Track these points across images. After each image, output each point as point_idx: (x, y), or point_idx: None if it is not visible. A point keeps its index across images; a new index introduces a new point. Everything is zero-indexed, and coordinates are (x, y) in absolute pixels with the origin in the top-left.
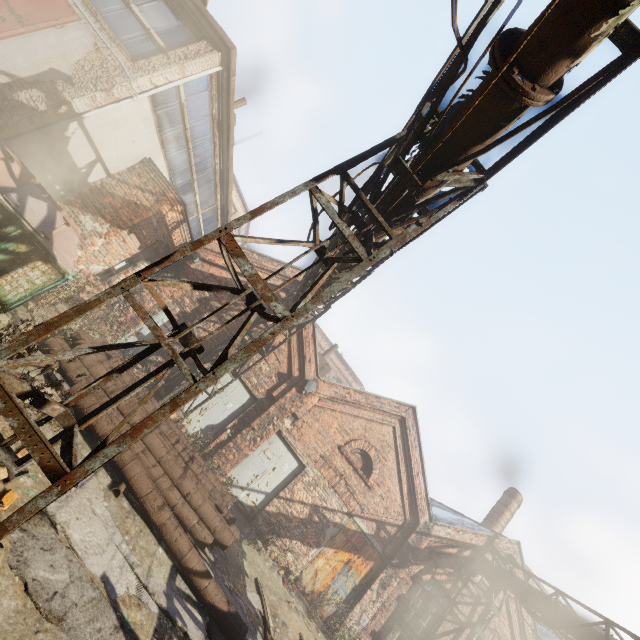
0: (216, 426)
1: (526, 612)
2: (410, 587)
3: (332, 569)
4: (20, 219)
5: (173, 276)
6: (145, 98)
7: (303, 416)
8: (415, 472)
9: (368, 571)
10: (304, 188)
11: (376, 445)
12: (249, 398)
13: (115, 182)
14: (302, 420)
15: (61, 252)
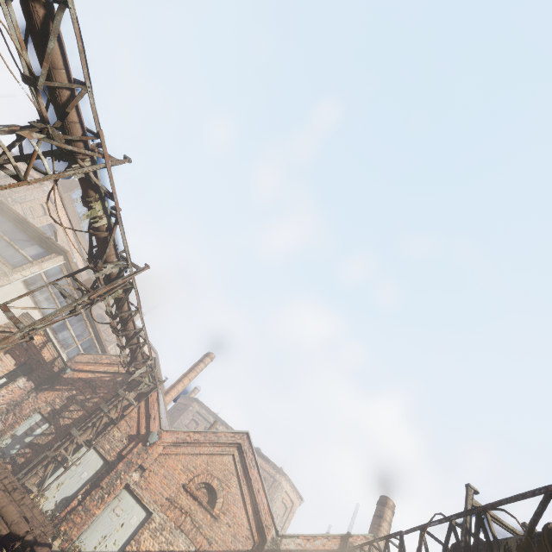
0: (70, 497)
1: None
2: None
3: None
4: None
5: (49, 386)
6: (19, 282)
7: (150, 466)
8: (256, 489)
9: None
10: (49, 284)
11: (219, 475)
12: (103, 464)
13: (2, 329)
14: (149, 470)
15: None
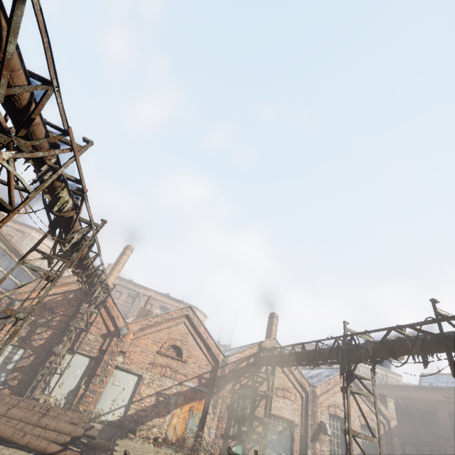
0: (74, 389)
1: (293, 368)
2: (231, 398)
3: (183, 419)
4: None
5: (3, 321)
6: None
7: (128, 349)
8: (206, 338)
9: (204, 406)
10: (17, 265)
11: (179, 338)
12: (89, 360)
13: None
14: (128, 352)
15: None
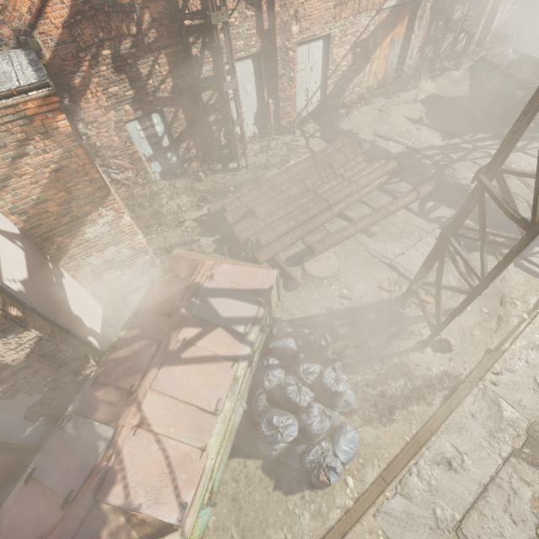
0: (258, 110)
1: None
2: None
3: (383, 59)
4: (261, 319)
5: (69, 97)
6: None
7: (298, 0)
8: None
9: (406, 25)
10: None
11: None
12: (252, 62)
13: (7, 196)
14: (301, 5)
15: (260, 281)
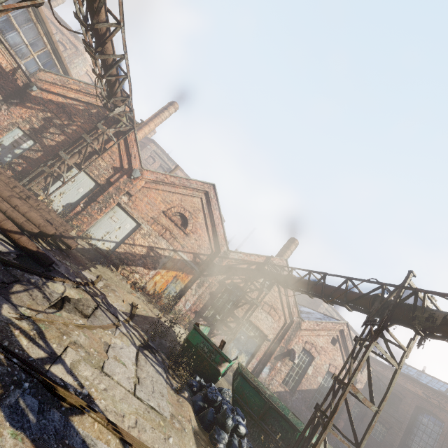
0: (73, 204)
1: (290, 295)
2: (218, 287)
3: (166, 281)
4: None
5: (19, 102)
6: None
7: (135, 194)
8: (217, 223)
9: (189, 280)
10: None
11: (190, 210)
12: (95, 185)
13: None
14: (135, 196)
15: None
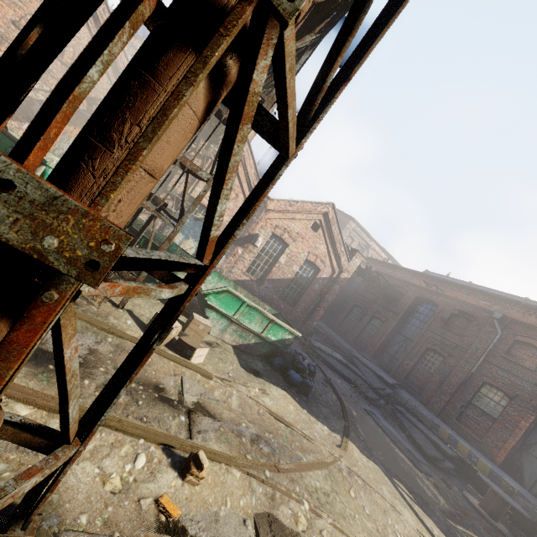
0: None
1: (250, 165)
2: None
3: None
4: None
5: None
6: None
7: None
8: None
9: None
10: None
11: None
12: None
13: None
14: None
15: None
